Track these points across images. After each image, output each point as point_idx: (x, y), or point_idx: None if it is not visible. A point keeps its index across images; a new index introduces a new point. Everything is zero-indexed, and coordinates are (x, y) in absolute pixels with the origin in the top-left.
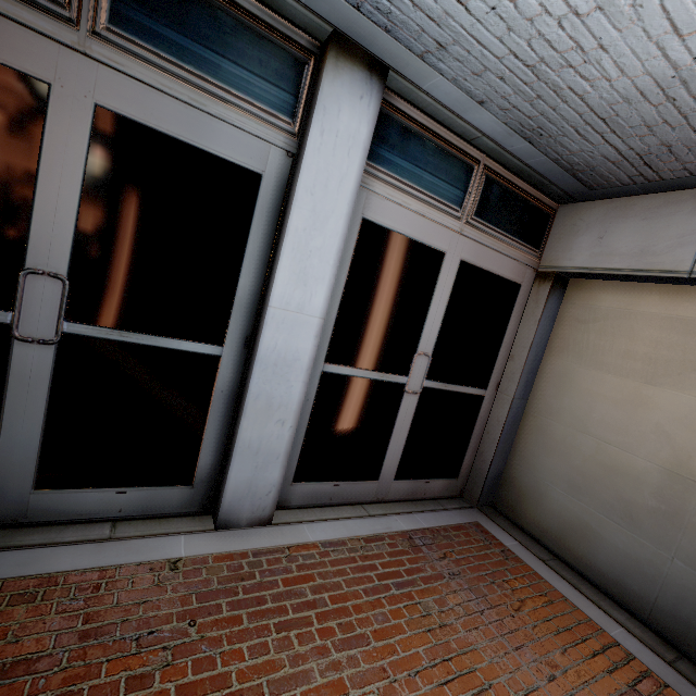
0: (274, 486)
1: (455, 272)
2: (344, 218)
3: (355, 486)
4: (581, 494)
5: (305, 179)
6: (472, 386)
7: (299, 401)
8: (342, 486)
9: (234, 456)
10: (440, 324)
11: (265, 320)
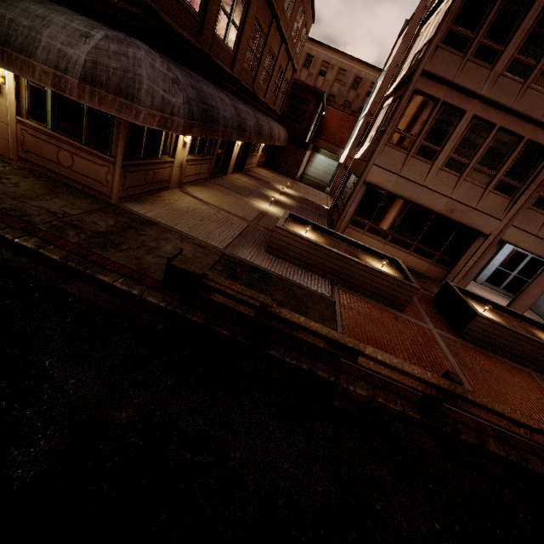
0: (484, 280)
1: (530, 258)
2: (510, 249)
3: (494, 287)
4: (541, 301)
5: (507, 245)
6: (527, 279)
7: (493, 270)
8: (492, 286)
9: (481, 274)
10: (523, 266)
11: (493, 259)
